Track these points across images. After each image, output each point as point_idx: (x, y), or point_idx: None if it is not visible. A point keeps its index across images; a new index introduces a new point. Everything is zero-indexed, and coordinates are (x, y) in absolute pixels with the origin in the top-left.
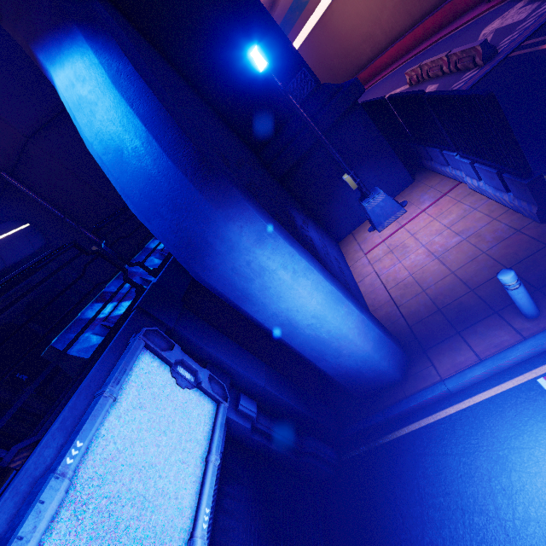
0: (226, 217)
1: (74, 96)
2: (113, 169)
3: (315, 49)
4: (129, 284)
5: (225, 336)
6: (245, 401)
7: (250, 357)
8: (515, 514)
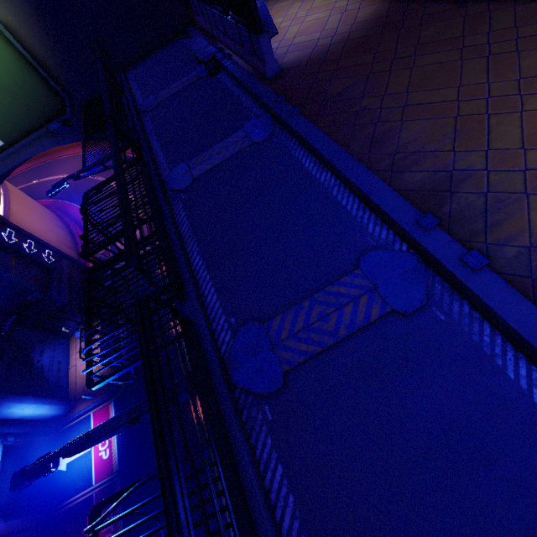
0: None
1: None
2: None
3: None
4: None
5: (1, 424)
6: (10, 437)
7: (11, 425)
8: None
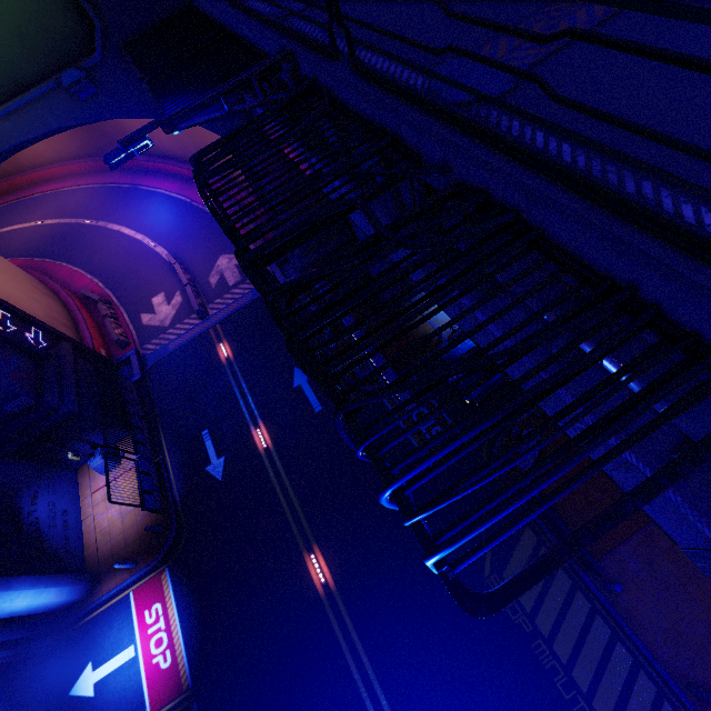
0: None
1: None
2: None
3: None
4: None
5: None
6: None
7: None
8: (109, 643)
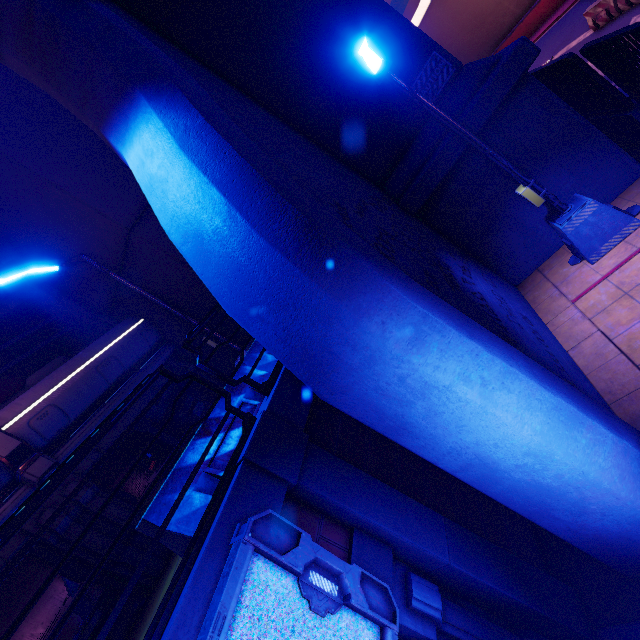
0: (356, 311)
1: (145, 177)
2: (195, 262)
3: (434, 33)
4: (237, 401)
5: (375, 479)
6: (420, 589)
7: (417, 510)
8: None
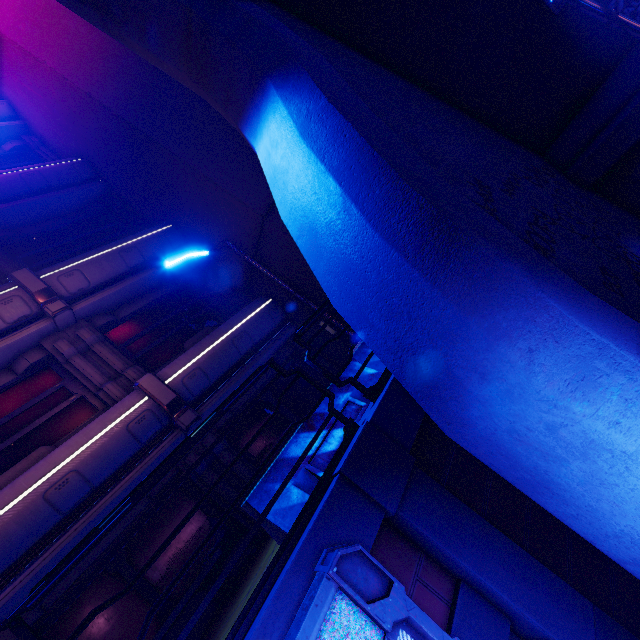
0: (491, 330)
1: (270, 169)
2: (308, 257)
3: None
4: (343, 399)
5: (495, 529)
6: None
7: (552, 585)
8: None
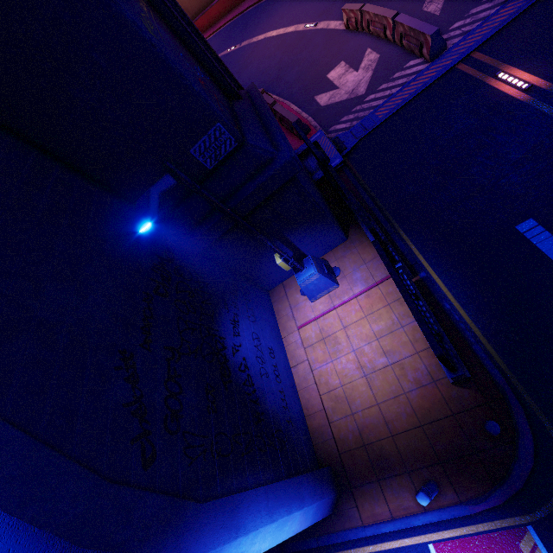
0: None
1: None
2: None
3: None
4: None
5: None
6: None
7: None
8: None
